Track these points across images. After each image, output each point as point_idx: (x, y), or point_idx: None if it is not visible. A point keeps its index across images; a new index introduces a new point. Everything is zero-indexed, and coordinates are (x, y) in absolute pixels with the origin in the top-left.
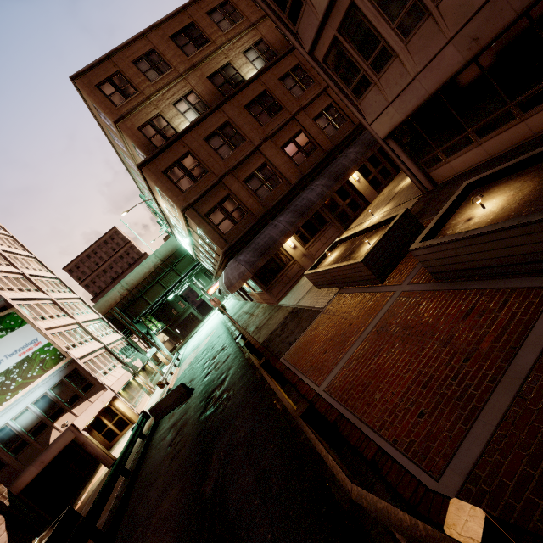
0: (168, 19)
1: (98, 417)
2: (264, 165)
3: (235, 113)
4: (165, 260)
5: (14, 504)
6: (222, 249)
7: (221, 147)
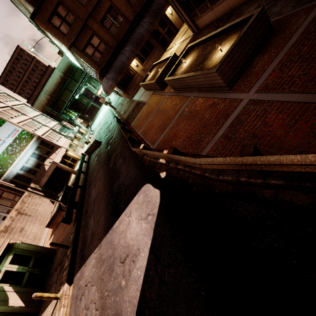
0: None
1: (62, 159)
2: (110, 7)
3: None
4: (66, 73)
5: (44, 189)
6: (98, 71)
7: None
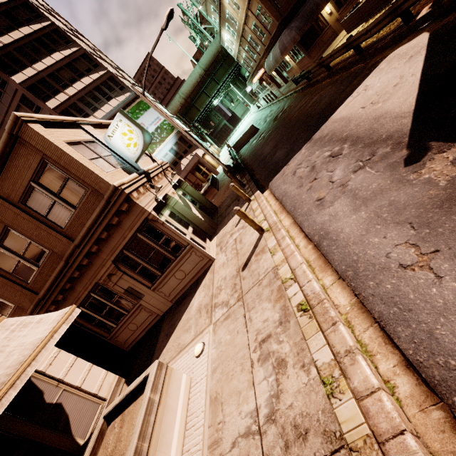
0: None
1: (197, 165)
2: None
3: None
4: (207, 70)
5: None
6: (278, 21)
7: None
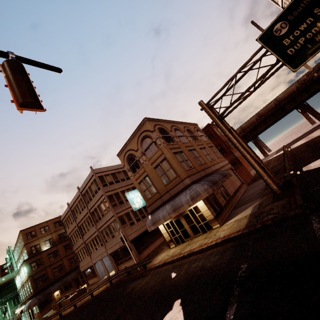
0: (56, 218)
1: None
2: (61, 264)
3: (60, 247)
4: None
5: None
6: (34, 292)
7: (51, 257)
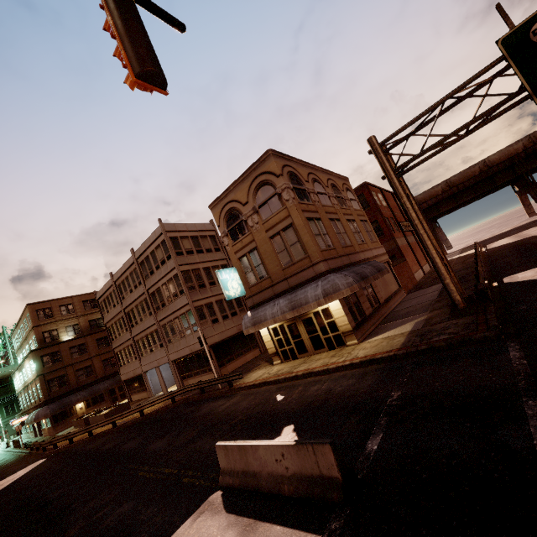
0: (86, 294)
1: None
2: (90, 365)
3: (91, 340)
4: None
5: None
6: (45, 399)
7: (75, 352)
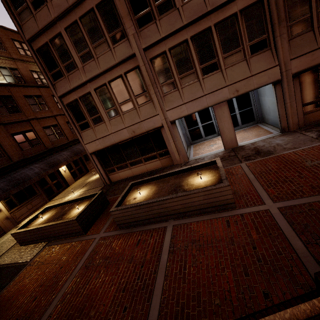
0: None
1: None
2: None
3: None
4: None
5: None
6: None
7: None
